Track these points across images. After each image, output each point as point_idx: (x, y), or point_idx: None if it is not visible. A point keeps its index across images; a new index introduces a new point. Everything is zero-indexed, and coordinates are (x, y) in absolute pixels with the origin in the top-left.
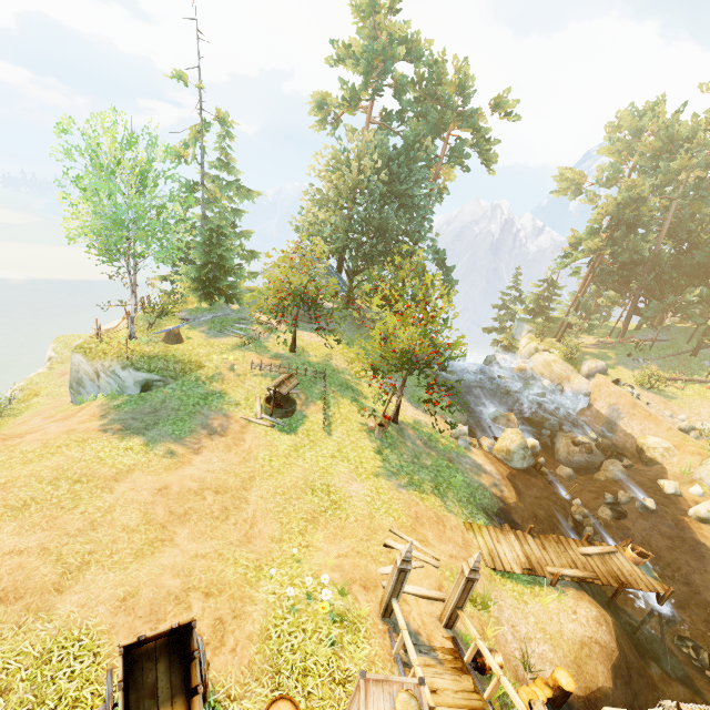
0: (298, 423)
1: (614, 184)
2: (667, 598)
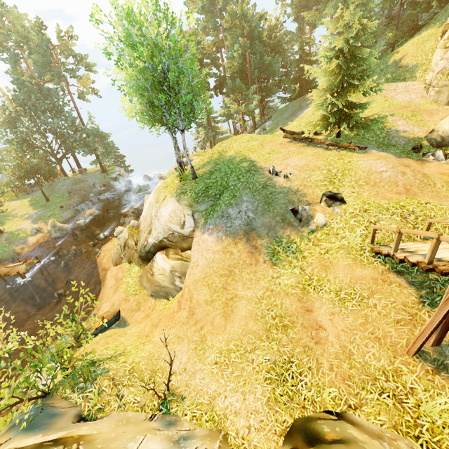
0: None
1: (207, 31)
2: (20, 276)
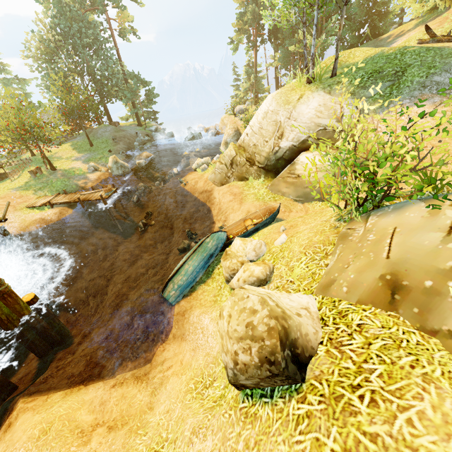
0: (3, 182)
1: None
2: (103, 200)
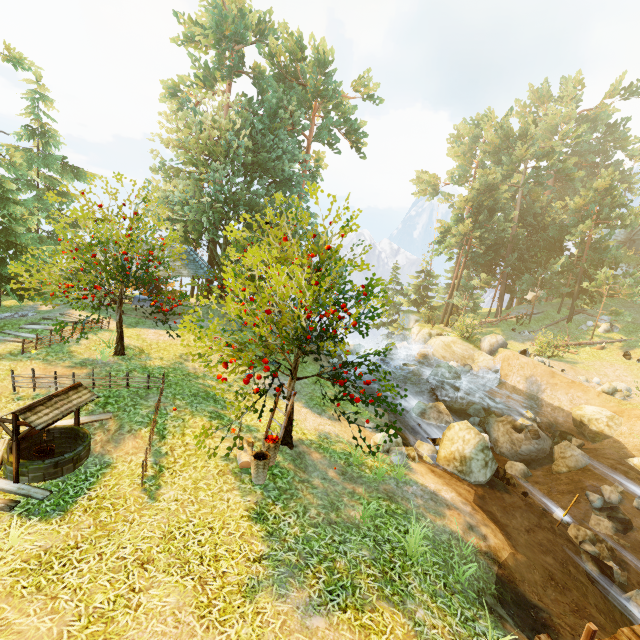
0: (85, 483)
1: (464, 182)
2: None
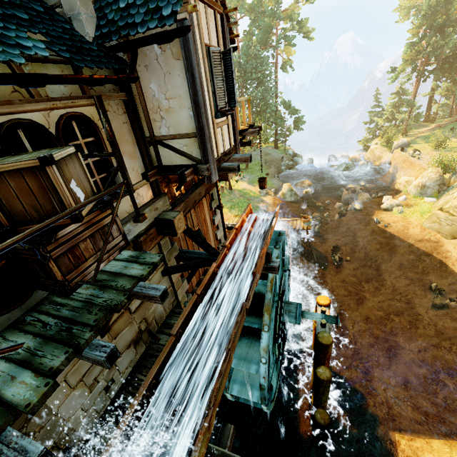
0: None
1: None
2: (307, 231)
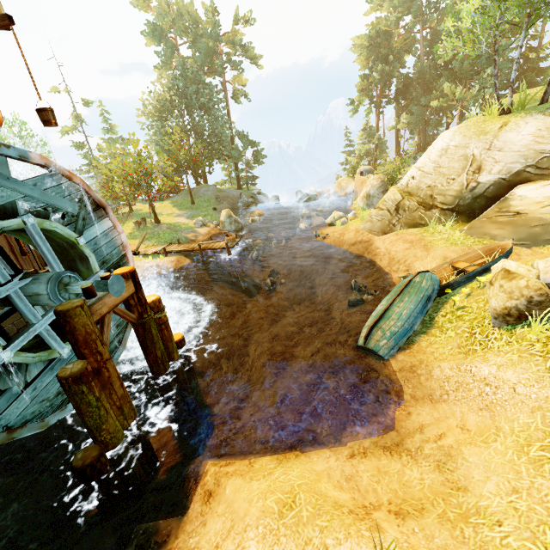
0: None
1: None
2: (228, 249)
